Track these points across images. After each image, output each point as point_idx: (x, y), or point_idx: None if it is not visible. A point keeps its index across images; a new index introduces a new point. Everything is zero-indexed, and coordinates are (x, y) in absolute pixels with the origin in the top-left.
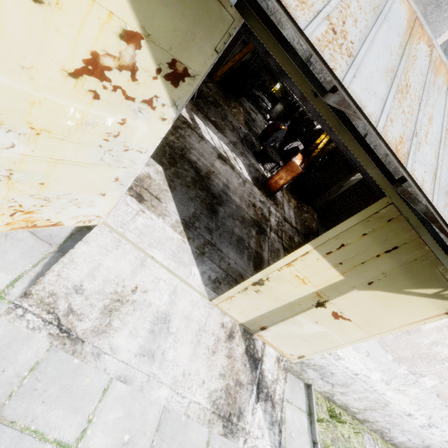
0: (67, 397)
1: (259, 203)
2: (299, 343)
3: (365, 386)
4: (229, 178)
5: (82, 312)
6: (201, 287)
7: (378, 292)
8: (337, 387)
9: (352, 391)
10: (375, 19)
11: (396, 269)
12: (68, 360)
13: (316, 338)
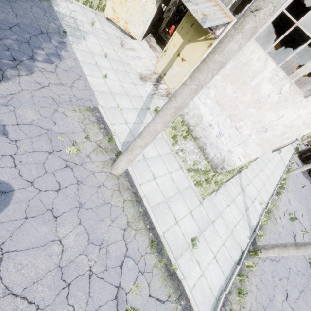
0: (117, 48)
1: None
2: (174, 80)
3: (193, 104)
4: None
5: (126, 45)
6: (154, 63)
7: (191, 44)
8: (185, 108)
9: (189, 110)
10: None
11: (194, 32)
12: (120, 47)
13: (178, 75)
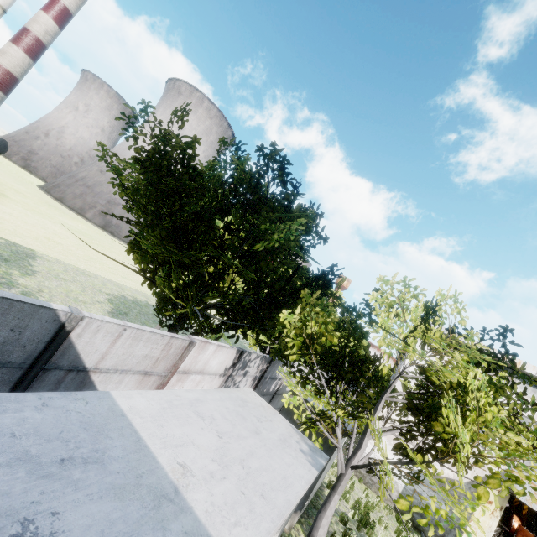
0: None
1: None
2: None
3: None
4: None
5: None
6: None
7: None
8: None
9: None
10: None
11: None
12: None
13: None
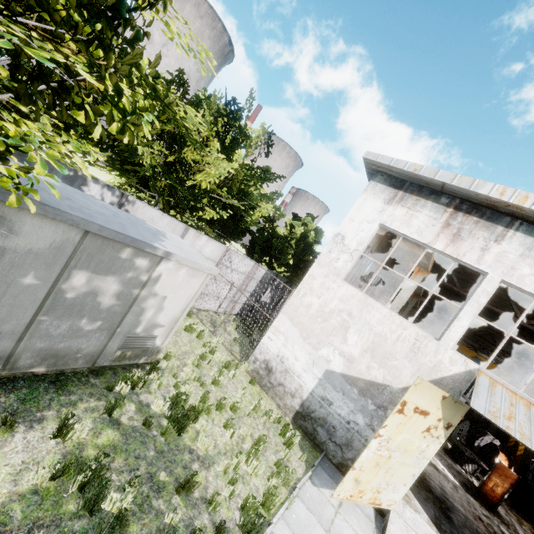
0: None
1: (483, 517)
2: None
3: None
4: (439, 480)
5: None
6: None
7: None
8: None
9: None
10: (530, 423)
11: None
12: None
13: None
